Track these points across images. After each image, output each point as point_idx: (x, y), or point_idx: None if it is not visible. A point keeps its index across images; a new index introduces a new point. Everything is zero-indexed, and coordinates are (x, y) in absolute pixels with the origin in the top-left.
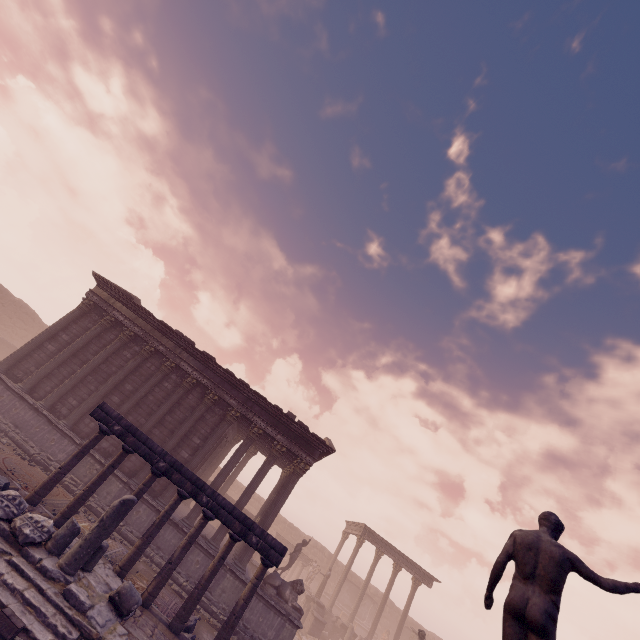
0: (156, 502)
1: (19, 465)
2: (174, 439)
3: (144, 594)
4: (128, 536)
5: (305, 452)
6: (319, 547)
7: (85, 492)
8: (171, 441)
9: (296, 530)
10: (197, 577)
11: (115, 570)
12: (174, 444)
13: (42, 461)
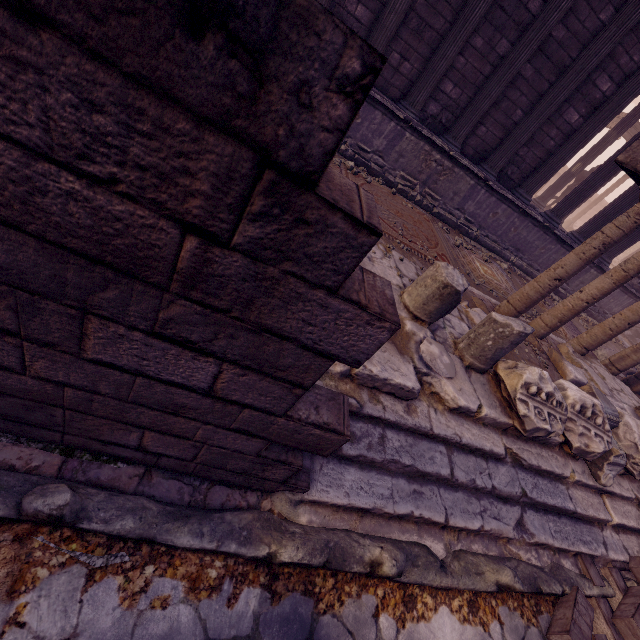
0: (520, 201)
1: (377, 202)
2: (568, 90)
3: (639, 387)
4: (486, 243)
5: None
6: None
7: (589, 305)
8: (561, 95)
9: None
10: None
11: (611, 372)
12: (563, 100)
13: (357, 158)
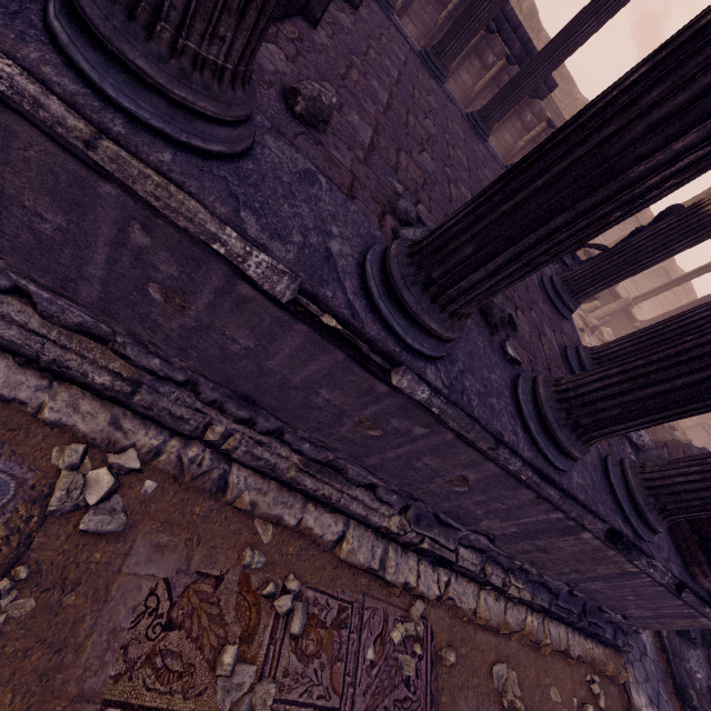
0: (61, 60)
1: None
2: None
3: None
4: None
5: None
6: None
7: None
8: None
9: (568, 83)
10: (447, 507)
11: None
12: None
13: None
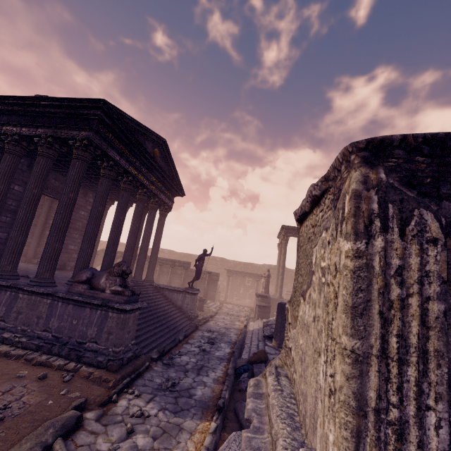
0: None
1: None
2: None
3: None
4: None
5: (77, 129)
6: (273, 267)
7: None
8: None
9: (251, 265)
10: None
11: None
12: None
13: None
